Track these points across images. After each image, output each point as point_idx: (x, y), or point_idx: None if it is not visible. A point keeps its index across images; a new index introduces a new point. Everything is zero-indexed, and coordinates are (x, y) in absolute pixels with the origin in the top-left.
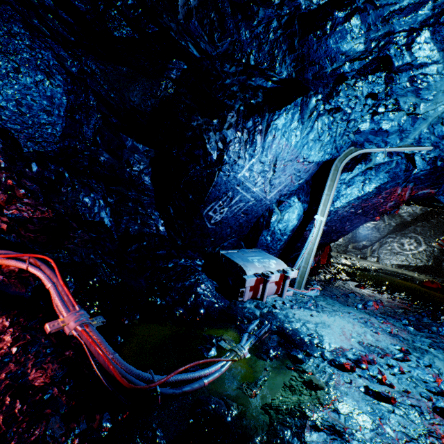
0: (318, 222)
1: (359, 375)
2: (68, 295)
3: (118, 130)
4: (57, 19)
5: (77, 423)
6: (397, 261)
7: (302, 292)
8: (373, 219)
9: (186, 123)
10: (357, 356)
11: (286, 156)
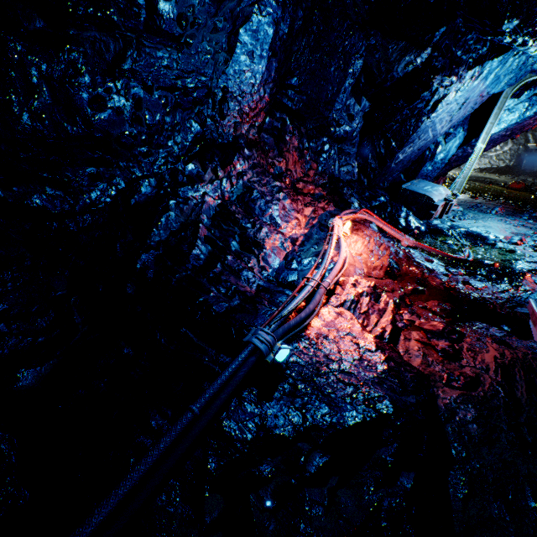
0: (477, 149)
1: (525, 246)
2: (392, 229)
3: (362, 94)
4: (365, 3)
5: (459, 269)
6: (479, 166)
7: (455, 209)
8: (513, 138)
9: (429, 85)
10: (520, 239)
11: (477, 94)
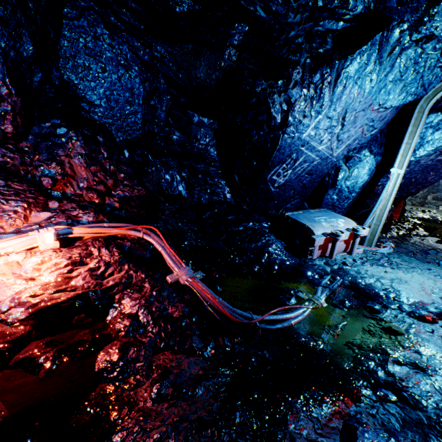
0: (394, 176)
1: (441, 326)
2: (174, 255)
3: (186, 108)
4: (128, 11)
5: (209, 341)
6: None
7: (373, 249)
8: None
9: (250, 90)
10: (440, 310)
11: (358, 106)
